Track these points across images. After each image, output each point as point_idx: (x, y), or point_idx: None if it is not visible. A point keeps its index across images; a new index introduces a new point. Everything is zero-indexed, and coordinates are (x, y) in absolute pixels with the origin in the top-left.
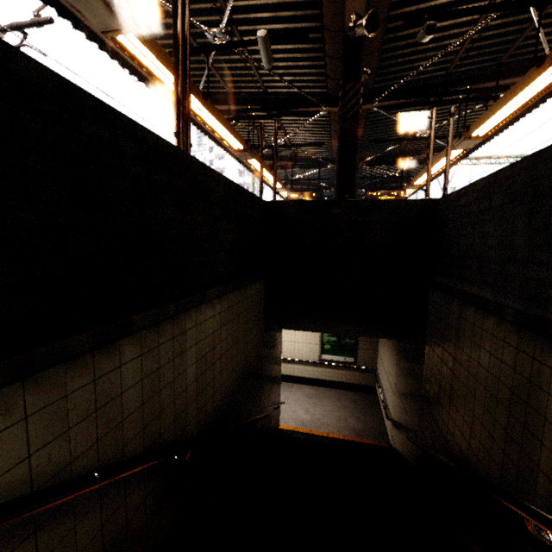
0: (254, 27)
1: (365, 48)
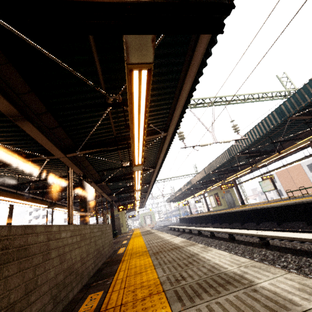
0: (50, 172)
1: (91, 173)
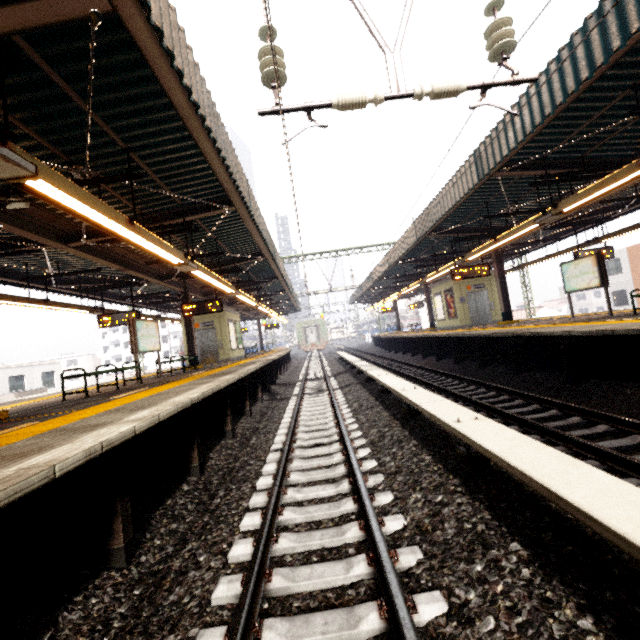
0: None
1: None
